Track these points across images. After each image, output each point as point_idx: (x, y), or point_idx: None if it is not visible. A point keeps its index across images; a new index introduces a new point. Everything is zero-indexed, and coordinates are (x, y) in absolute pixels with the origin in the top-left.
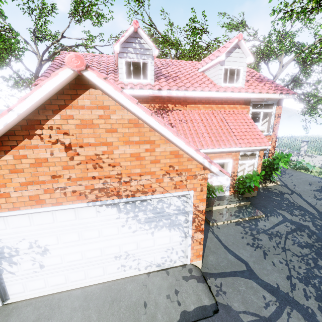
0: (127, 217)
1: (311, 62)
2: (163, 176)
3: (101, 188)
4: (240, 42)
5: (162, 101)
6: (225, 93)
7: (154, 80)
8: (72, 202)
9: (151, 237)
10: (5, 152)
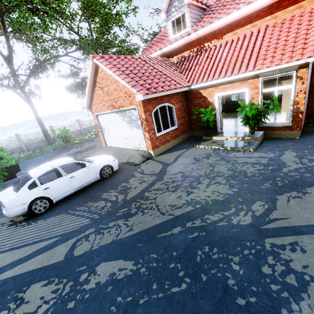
0: (122, 119)
1: None
2: (125, 98)
3: (111, 105)
4: None
5: (199, 43)
6: None
7: (193, 25)
8: (107, 110)
9: (131, 131)
10: (94, 93)
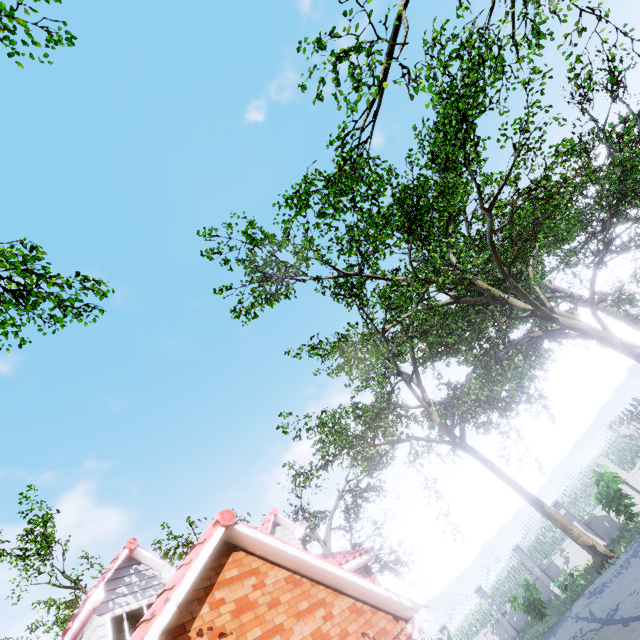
0: None
1: (355, 513)
2: None
3: None
4: (277, 516)
5: None
6: None
7: None
8: None
9: None
10: None
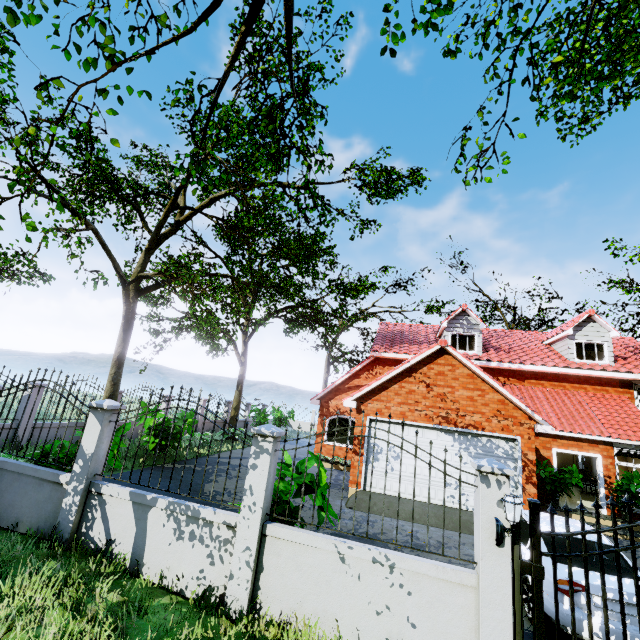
0: (459, 447)
1: None
2: (492, 417)
3: (444, 416)
4: (593, 316)
5: (491, 373)
6: (580, 370)
7: (482, 352)
8: (424, 422)
9: None
10: (395, 383)
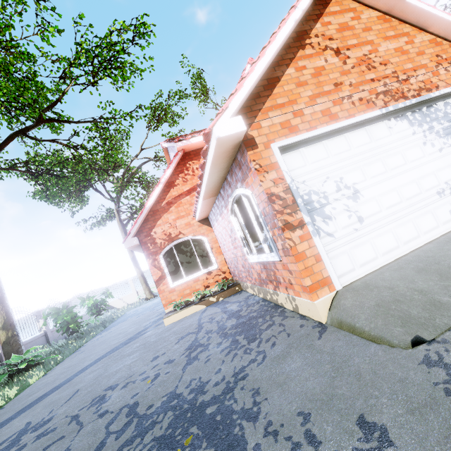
0: (422, 130)
1: None
2: (436, 68)
3: (384, 91)
4: None
5: None
6: None
7: None
8: (363, 112)
9: None
10: (287, 66)
